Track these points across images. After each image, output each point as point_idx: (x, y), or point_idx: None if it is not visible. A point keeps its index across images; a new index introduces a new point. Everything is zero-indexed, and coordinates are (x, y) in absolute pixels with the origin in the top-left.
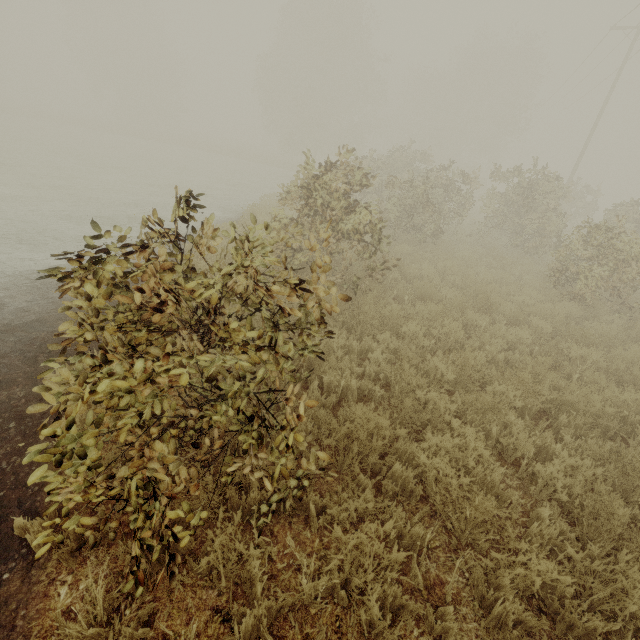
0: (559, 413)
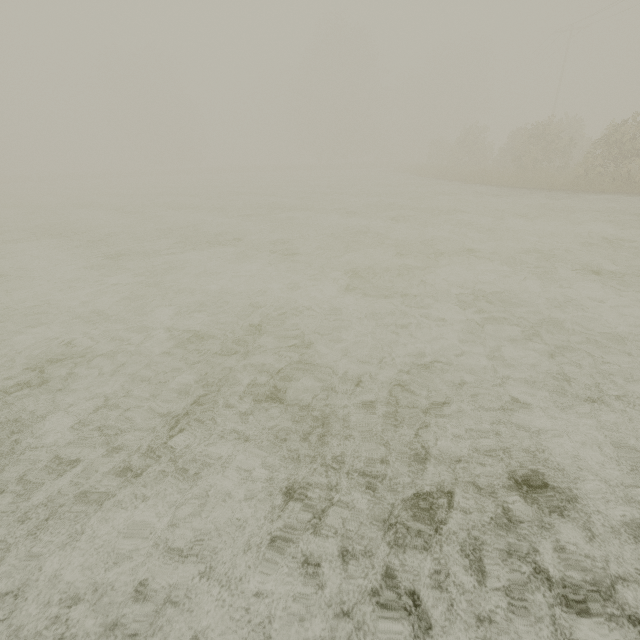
0: None
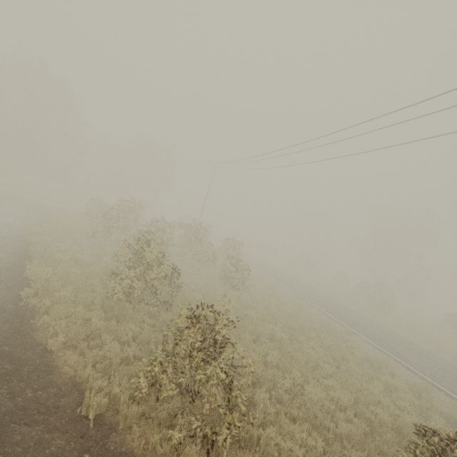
0: (257, 338)
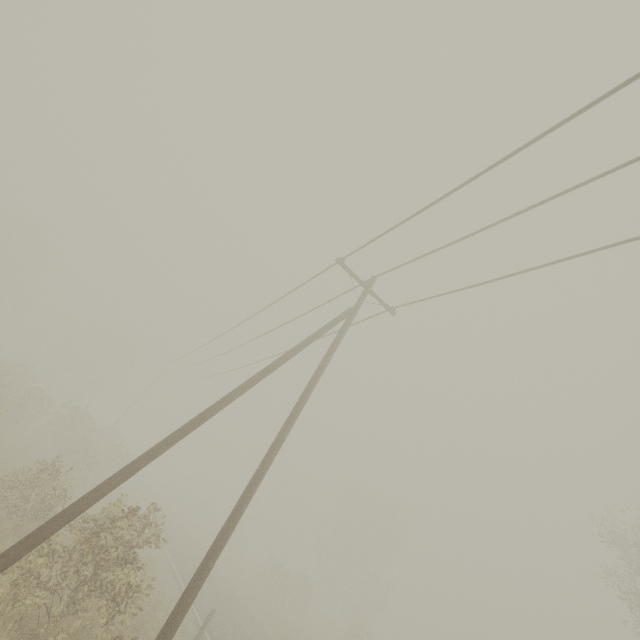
0: None
